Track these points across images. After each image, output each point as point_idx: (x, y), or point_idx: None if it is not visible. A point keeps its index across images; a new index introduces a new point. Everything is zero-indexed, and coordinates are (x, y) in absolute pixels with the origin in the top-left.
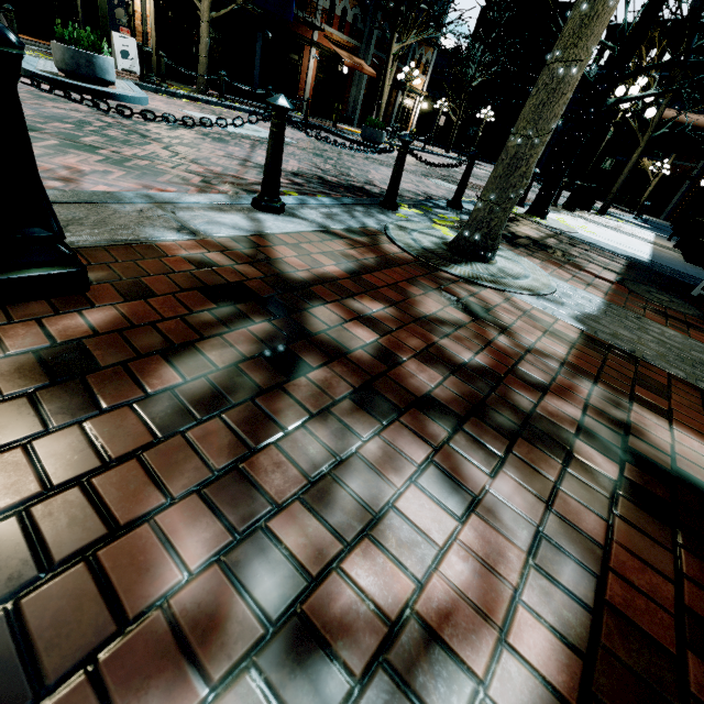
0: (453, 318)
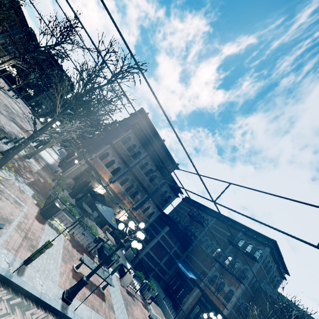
0: (27, 166)
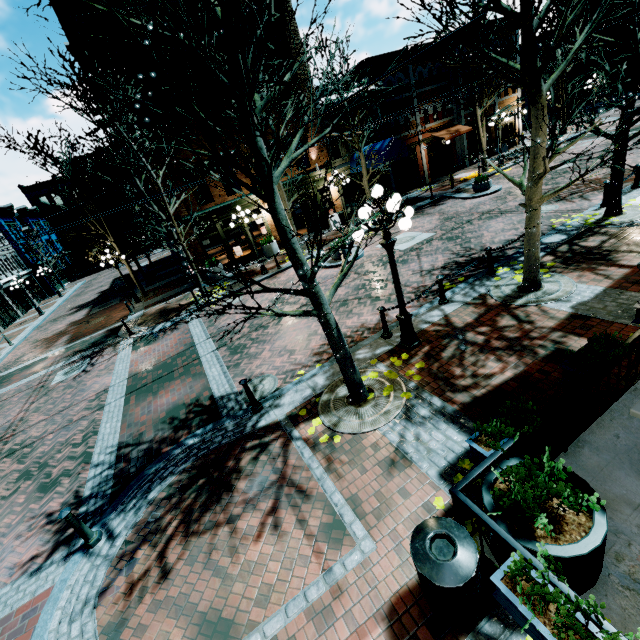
0: (511, 324)
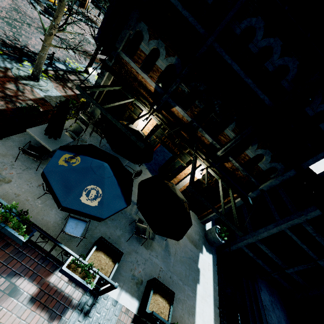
0: (13, 89)
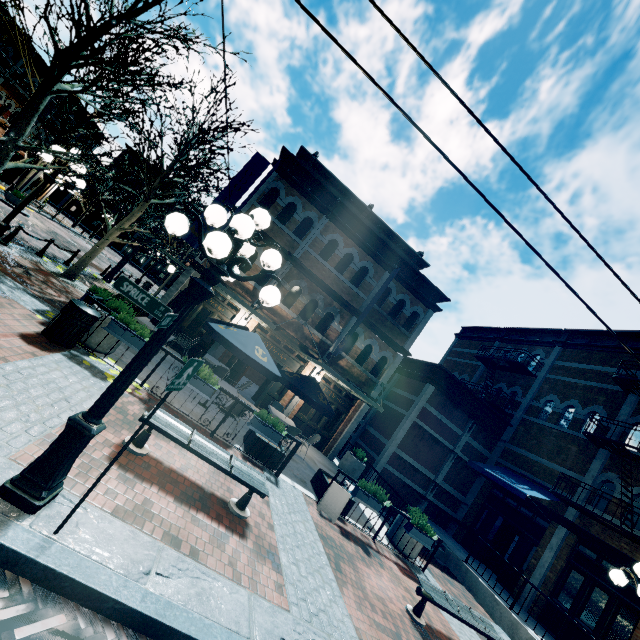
0: (59, 284)
